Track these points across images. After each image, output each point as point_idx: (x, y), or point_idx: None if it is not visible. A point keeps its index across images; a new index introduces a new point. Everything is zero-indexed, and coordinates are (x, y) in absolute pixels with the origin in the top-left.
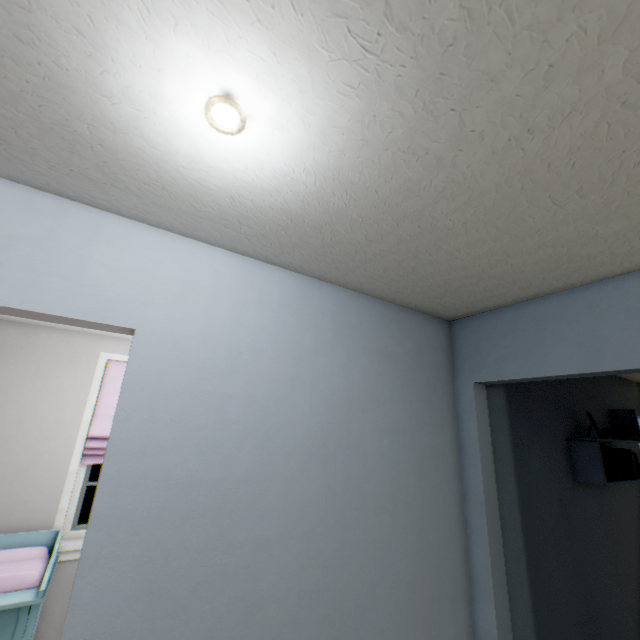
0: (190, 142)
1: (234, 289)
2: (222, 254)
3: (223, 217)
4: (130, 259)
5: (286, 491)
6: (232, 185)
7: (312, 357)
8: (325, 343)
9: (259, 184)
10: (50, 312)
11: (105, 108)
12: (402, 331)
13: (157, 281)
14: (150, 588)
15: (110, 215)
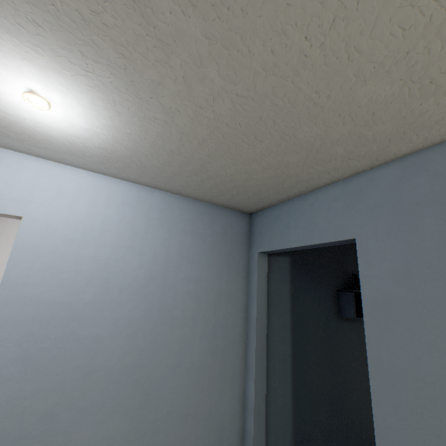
0: (28, 113)
1: (90, 194)
2: (84, 173)
3: (72, 152)
4: (21, 176)
5: (118, 311)
6: (65, 135)
7: (143, 235)
8: (153, 226)
9: (79, 134)
10: None
11: None
12: (213, 220)
13: (38, 189)
14: (25, 356)
15: (9, 151)
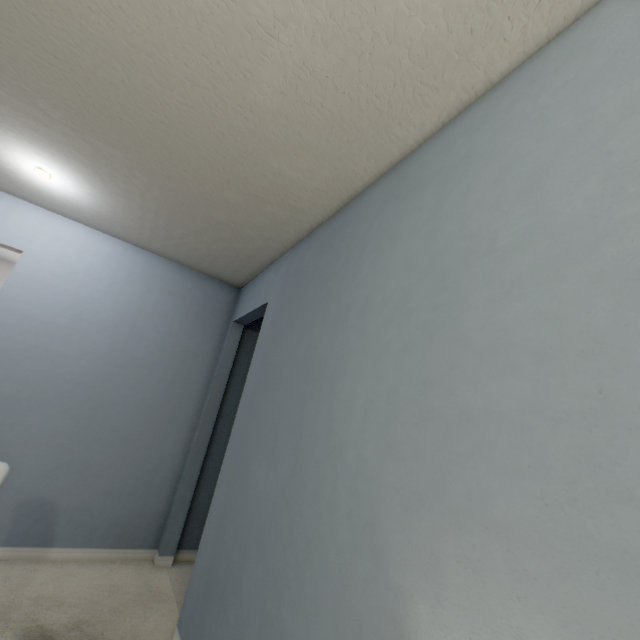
0: (38, 179)
1: (83, 244)
2: (81, 226)
3: (70, 209)
4: (29, 221)
5: (86, 339)
6: (64, 196)
7: (123, 285)
8: (134, 280)
9: (73, 197)
10: None
11: (5, 166)
12: (196, 286)
13: (40, 233)
14: (5, 351)
15: (24, 201)
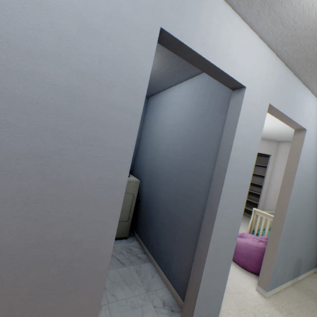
0: None
1: None
2: None
3: None
4: (309, 107)
5: (314, 179)
6: None
7: None
8: None
9: None
10: (298, 123)
11: None
12: None
13: (311, 115)
14: (297, 193)
15: (309, 92)
